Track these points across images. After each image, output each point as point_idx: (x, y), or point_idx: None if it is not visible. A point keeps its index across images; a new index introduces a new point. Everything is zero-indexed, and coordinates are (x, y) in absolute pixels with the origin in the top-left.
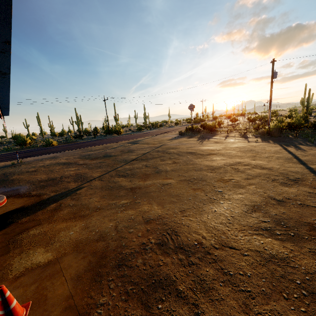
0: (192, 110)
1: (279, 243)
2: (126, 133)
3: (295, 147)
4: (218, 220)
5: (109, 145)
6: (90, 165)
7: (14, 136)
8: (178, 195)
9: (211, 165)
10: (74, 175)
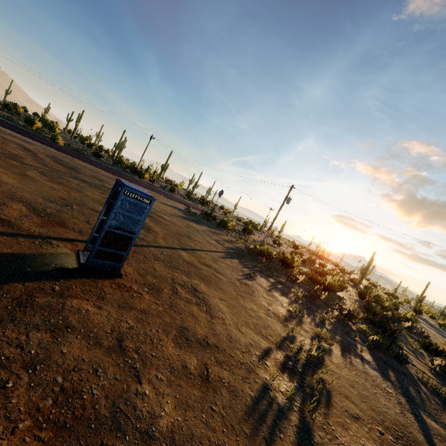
0: (220, 197)
1: (23, 209)
2: (152, 183)
3: (228, 256)
4: (24, 197)
5: (101, 171)
6: (43, 161)
7: (41, 118)
8: (42, 191)
9: None
10: (13, 153)
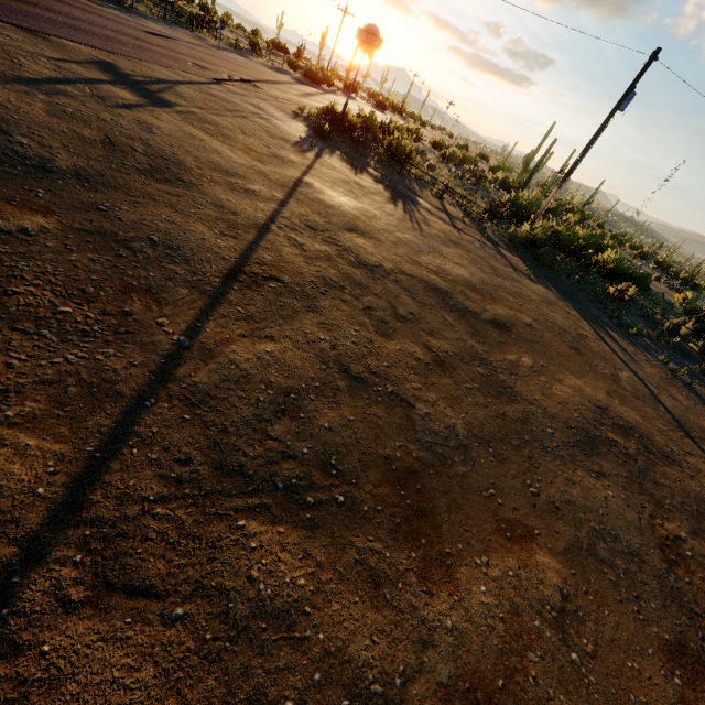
0: (369, 55)
1: None
2: None
3: (609, 335)
4: None
5: None
6: None
7: None
8: None
9: (558, 412)
10: None
